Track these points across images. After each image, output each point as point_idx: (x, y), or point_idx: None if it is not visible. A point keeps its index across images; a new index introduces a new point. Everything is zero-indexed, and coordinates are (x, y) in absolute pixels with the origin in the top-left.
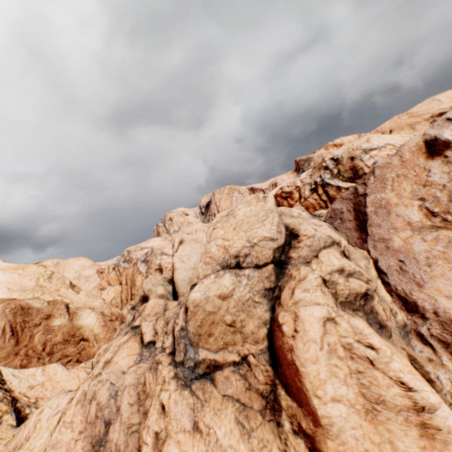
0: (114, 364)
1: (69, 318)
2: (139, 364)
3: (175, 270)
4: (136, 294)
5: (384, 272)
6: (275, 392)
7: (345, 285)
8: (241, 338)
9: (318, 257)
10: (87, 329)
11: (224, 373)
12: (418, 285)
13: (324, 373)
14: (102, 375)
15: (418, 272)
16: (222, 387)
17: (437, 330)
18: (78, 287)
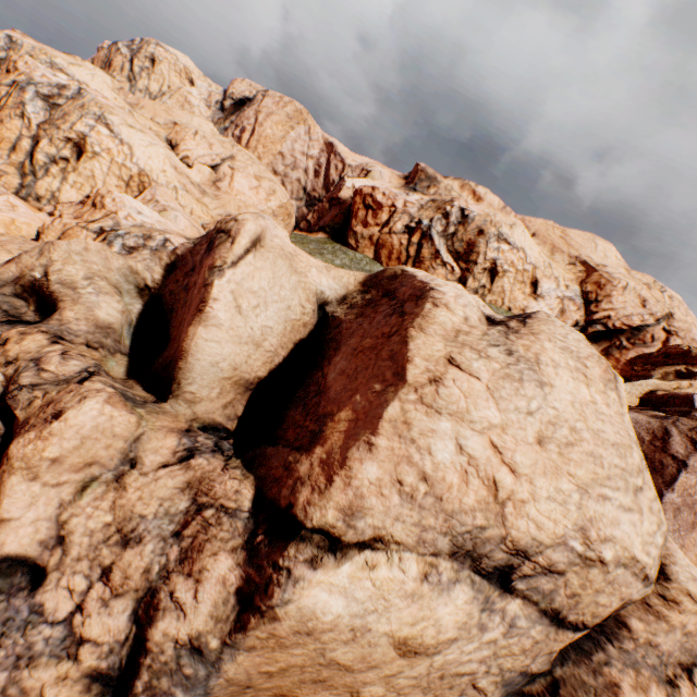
0: None
1: None
2: None
3: (204, 322)
4: None
5: None
6: None
7: None
8: None
9: (696, 682)
10: None
11: None
12: None
13: None
14: None
15: None
16: None
17: None
18: None
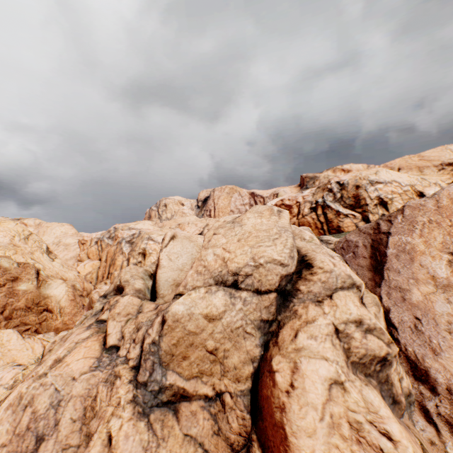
0: (65, 366)
1: (37, 285)
2: (94, 371)
3: (160, 268)
4: (114, 273)
5: (395, 326)
6: (248, 448)
7: (361, 342)
8: (220, 370)
9: (333, 298)
10: (54, 300)
11: (191, 407)
12: (433, 352)
13: (320, 452)
14: (47, 377)
15: (435, 337)
16: (186, 423)
17: (447, 409)
18: (55, 254)
